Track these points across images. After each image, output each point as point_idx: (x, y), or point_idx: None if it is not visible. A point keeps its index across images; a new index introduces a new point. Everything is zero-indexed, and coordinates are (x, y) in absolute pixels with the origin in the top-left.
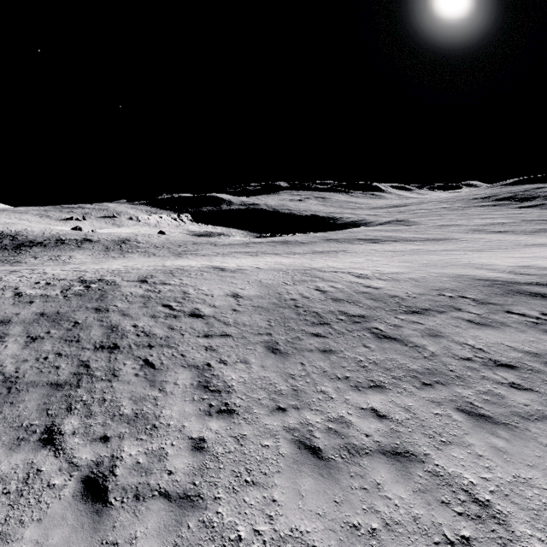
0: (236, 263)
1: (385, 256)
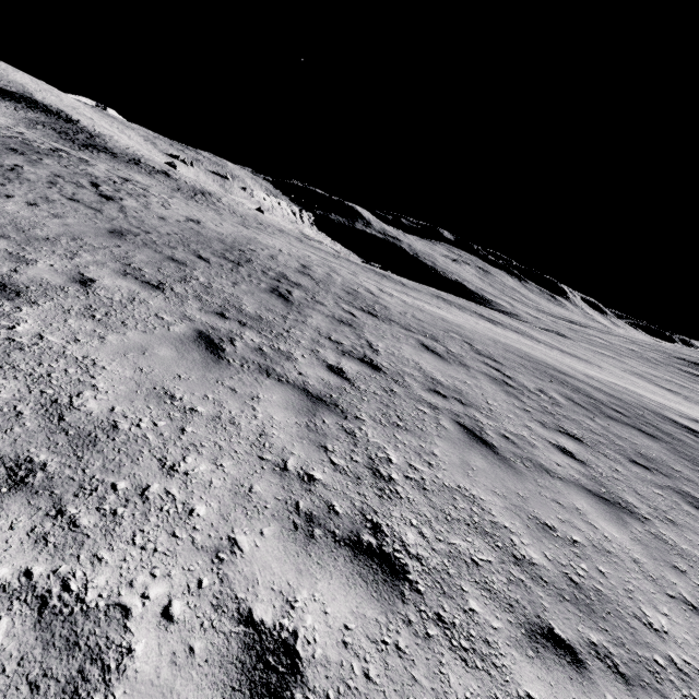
0: None
1: None
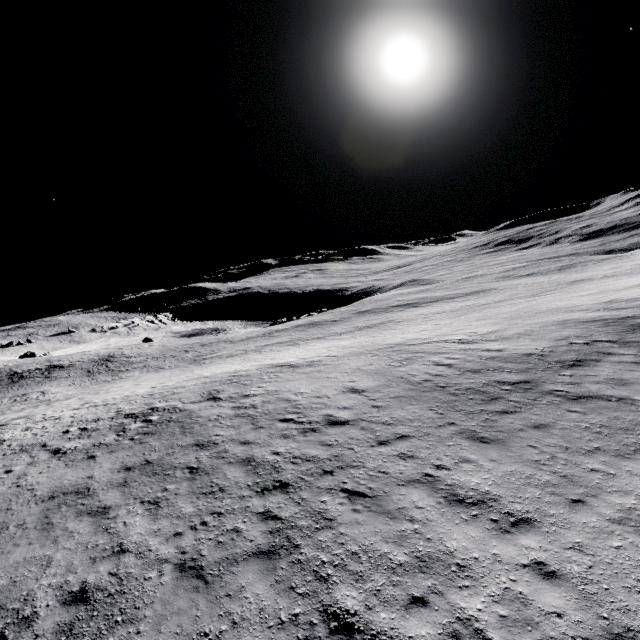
0: (292, 356)
1: (447, 318)
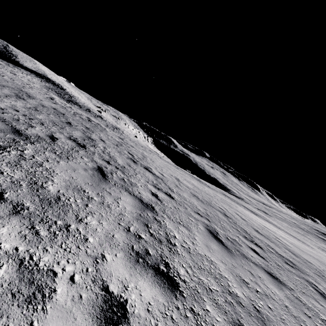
0: None
1: None
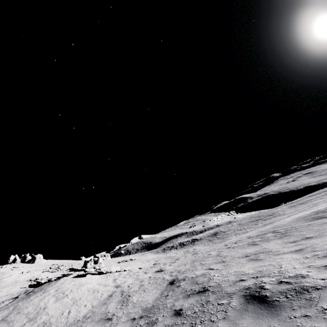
0: None
1: None
